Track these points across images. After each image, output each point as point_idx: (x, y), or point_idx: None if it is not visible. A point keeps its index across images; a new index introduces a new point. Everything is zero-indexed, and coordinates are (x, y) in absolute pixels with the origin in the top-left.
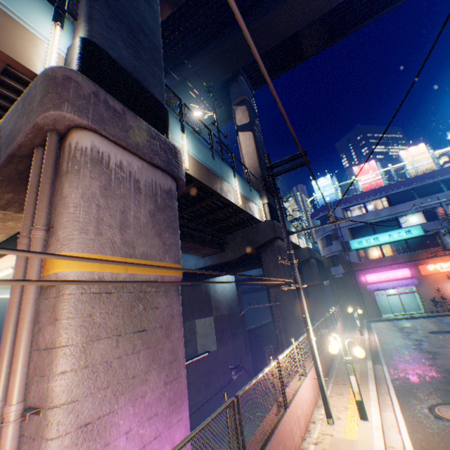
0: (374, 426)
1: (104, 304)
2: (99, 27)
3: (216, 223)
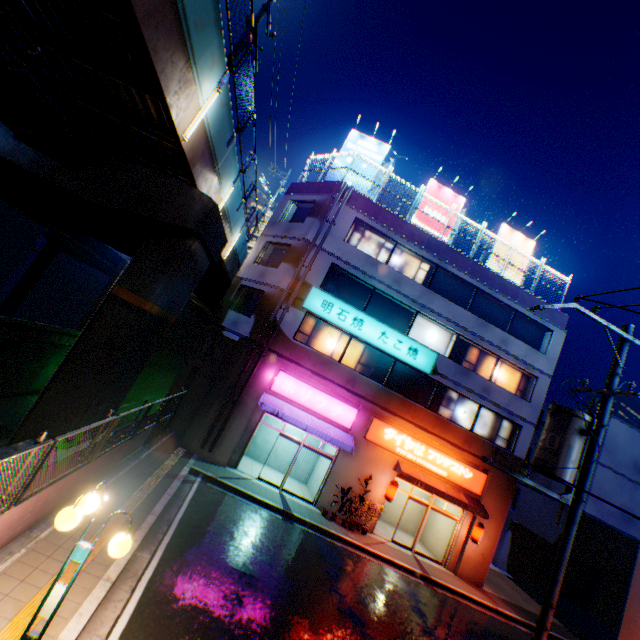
0: None
1: None
2: None
3: None
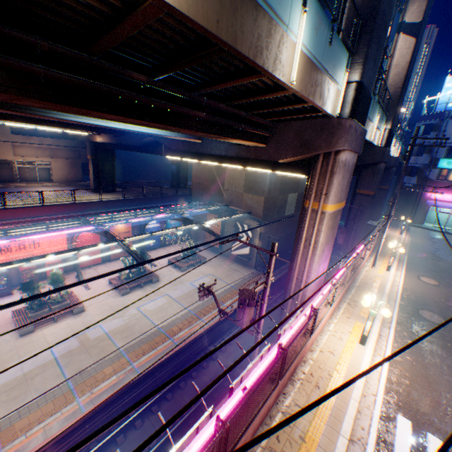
0: (390, 274)
1: (331, 220)
2: (366, 64)
3: None
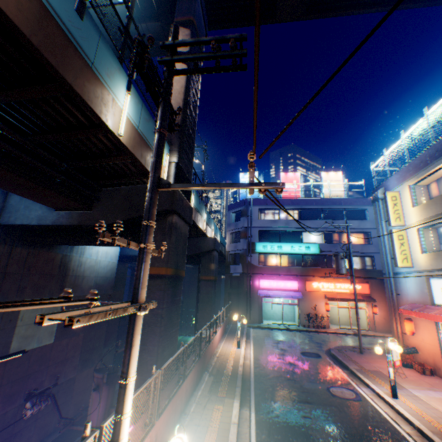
0: None
1: None
2: None
3: (81, 160)
